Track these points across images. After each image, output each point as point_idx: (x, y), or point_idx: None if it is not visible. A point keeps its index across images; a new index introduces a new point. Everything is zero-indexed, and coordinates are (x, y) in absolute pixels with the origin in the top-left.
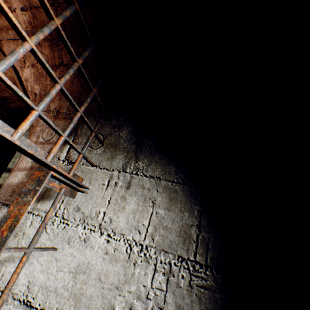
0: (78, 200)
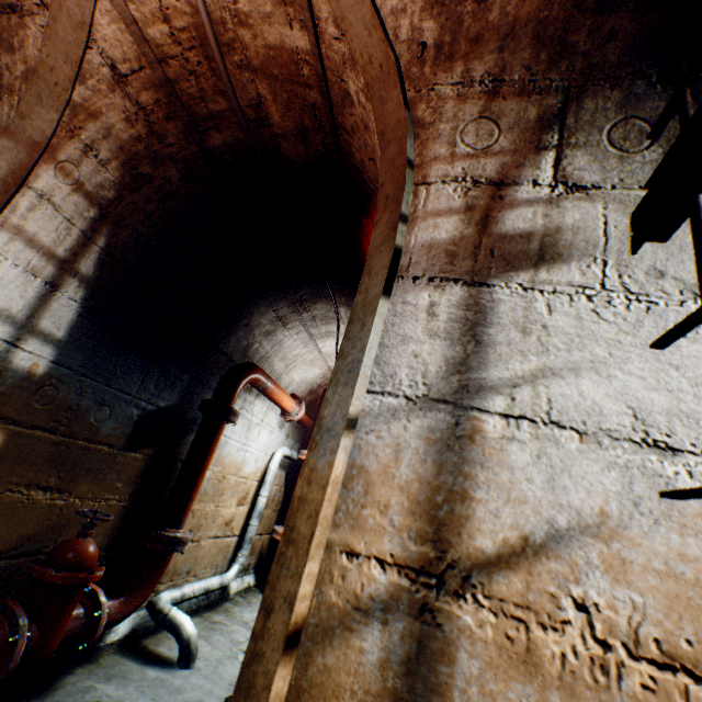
0: (645, 257)
